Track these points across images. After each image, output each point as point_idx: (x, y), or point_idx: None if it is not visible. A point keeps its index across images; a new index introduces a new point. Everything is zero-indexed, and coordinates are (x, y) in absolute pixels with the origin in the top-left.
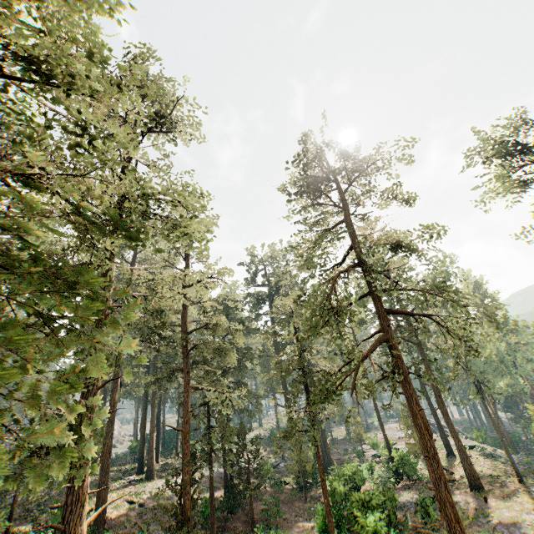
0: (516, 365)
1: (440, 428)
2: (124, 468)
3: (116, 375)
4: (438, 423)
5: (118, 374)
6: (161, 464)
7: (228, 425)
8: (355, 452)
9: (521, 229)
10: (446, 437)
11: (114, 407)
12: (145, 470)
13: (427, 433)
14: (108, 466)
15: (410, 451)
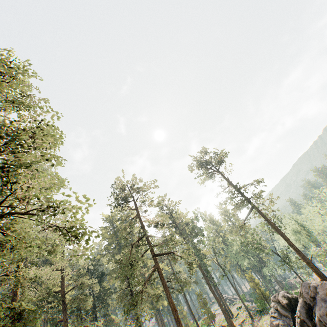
0: None
1: (223, 301)
2: None
3: None
4: (221, 298)
5: None
6: None
7: None
8: None
9: (216, 194)
10: (227, 306)
11: None
12: None
13: (174, 309)
14: None
15: (205, 323)
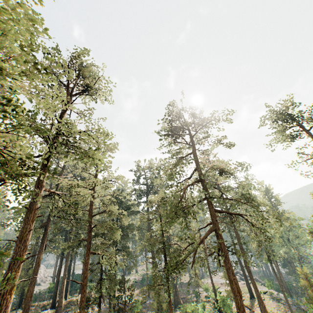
0: (289, 239)
1: (246, 279)
2: (42, 303)
3: (43, 241)
4: (245, 276)
5: (44, 240)
6: (68, 300)
7: (113, 278)
8: (194, 293)
9: (292, 162)
10: (250, 285)
11: (39, 263)
12: (56, 305)
13: (239, 295)
14: (29, 306)
15: (228, 296)
